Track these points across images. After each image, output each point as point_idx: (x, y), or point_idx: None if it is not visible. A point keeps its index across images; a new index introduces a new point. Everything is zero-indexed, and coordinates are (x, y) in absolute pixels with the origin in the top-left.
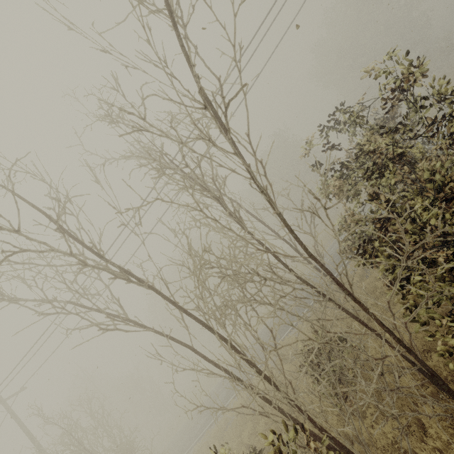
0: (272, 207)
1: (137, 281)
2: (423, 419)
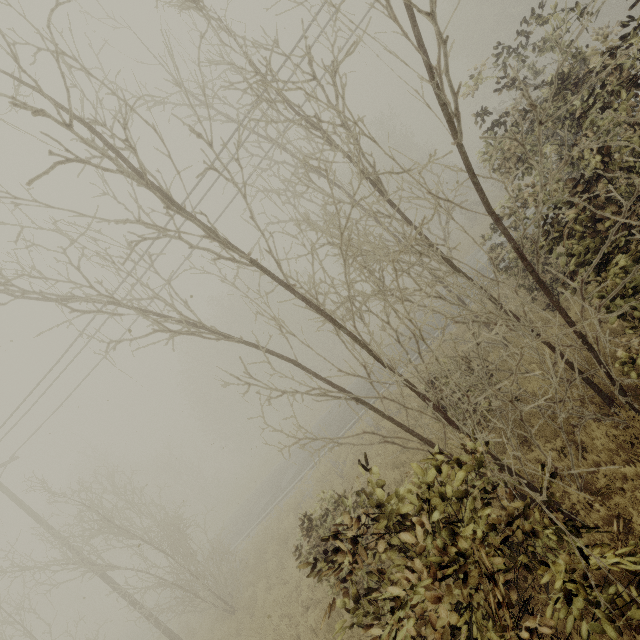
0: (455, 132)
1: (235, 250)
2: (583, 437)
